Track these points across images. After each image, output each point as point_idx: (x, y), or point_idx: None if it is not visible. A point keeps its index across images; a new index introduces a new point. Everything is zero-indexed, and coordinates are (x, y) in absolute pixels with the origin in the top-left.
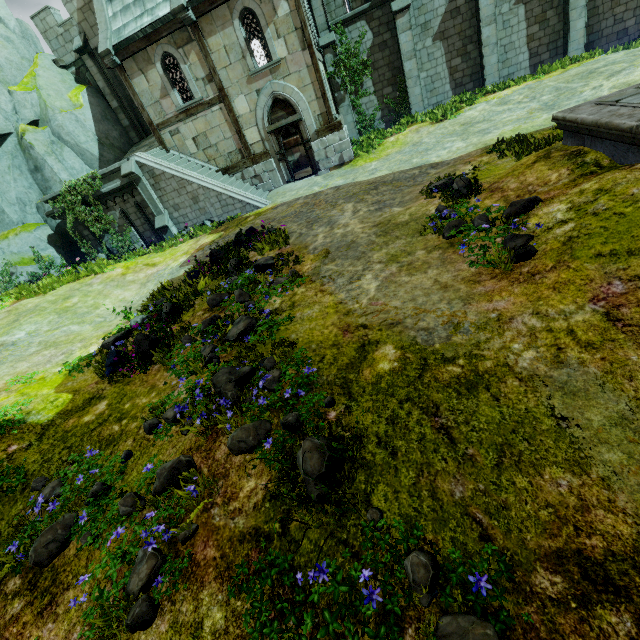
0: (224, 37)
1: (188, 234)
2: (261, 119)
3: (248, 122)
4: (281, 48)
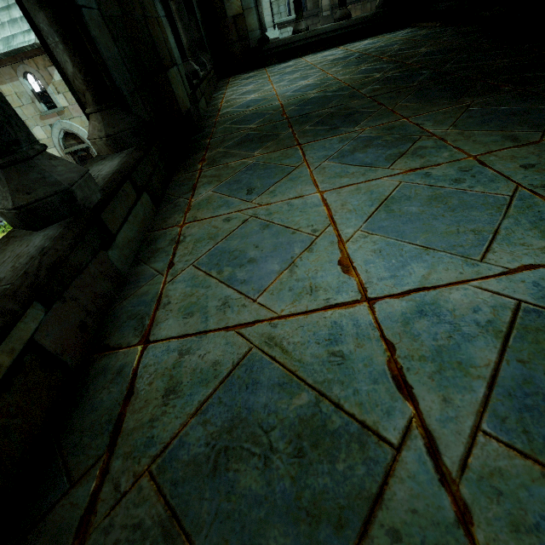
0: (14, 87)
1: (3, 226)
2: (58, 144)
3: (48, 144)
4: (63, 100)
